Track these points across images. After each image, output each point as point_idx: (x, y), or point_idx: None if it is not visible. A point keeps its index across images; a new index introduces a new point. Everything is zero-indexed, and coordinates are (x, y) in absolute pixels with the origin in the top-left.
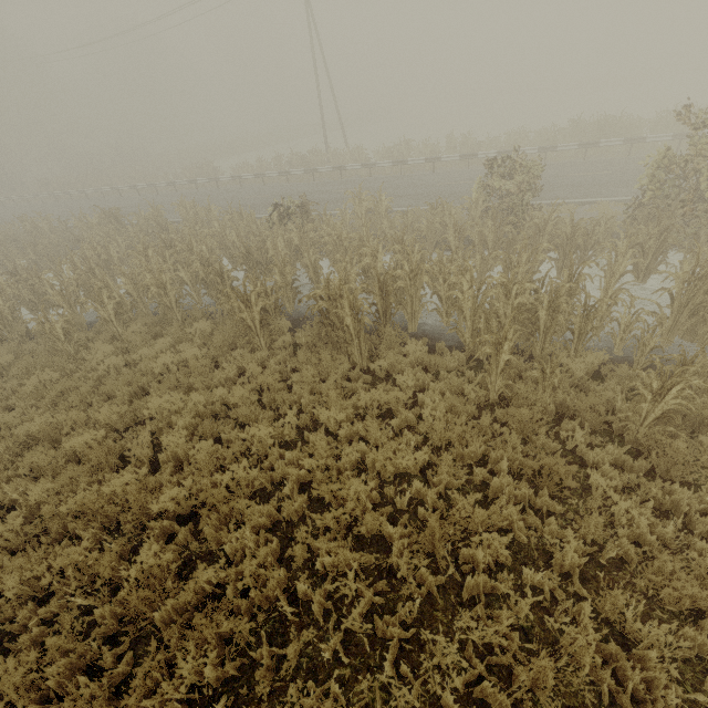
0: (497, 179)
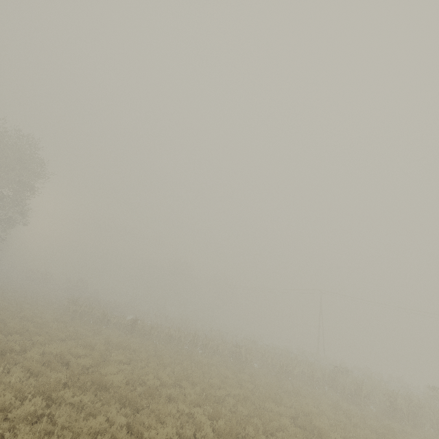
0: (438, 394)
